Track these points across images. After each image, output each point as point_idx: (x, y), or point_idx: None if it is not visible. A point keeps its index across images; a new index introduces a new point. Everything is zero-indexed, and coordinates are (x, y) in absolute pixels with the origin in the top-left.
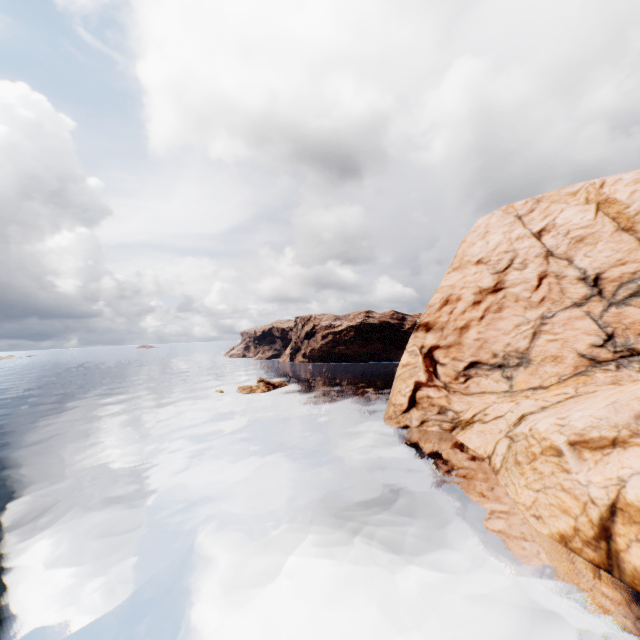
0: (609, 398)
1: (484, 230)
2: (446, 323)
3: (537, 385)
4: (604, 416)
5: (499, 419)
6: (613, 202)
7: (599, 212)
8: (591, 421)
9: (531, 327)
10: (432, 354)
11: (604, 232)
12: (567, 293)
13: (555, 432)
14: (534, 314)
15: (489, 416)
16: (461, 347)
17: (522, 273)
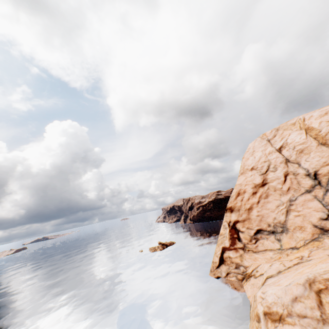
0: (293, 277)
1: (252, 150)
2: (240, 206)
3: (293, 246)
4: (280, 295)
5: (261, 276)
6: (311, 129)
7: (307, 134)
8: (274, 298)
9: (285, 207)
10: (235, 226)
11: (312, 146)
12: (301, 184)
13: (259, 303)
14: (285, 198)
15: (258, 273)
16: (250, 220)
17: (275, 173)
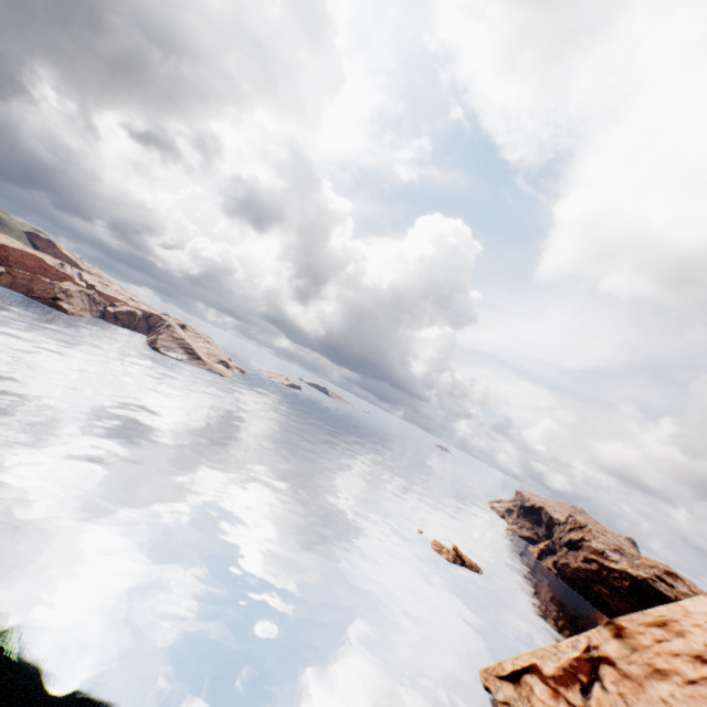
0: None
1: None
2: (643, 647)
3: None
4: None
5: None
6: None
7: None
8: None
9: None
10: (598, 664)
11: None
12: None
13: None
14: None
15: None
16: (639, 690)
17: None
